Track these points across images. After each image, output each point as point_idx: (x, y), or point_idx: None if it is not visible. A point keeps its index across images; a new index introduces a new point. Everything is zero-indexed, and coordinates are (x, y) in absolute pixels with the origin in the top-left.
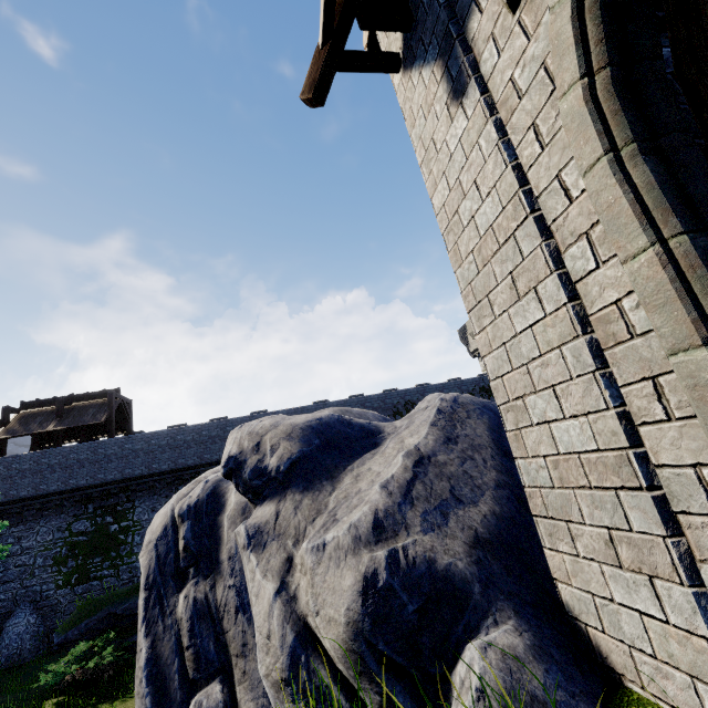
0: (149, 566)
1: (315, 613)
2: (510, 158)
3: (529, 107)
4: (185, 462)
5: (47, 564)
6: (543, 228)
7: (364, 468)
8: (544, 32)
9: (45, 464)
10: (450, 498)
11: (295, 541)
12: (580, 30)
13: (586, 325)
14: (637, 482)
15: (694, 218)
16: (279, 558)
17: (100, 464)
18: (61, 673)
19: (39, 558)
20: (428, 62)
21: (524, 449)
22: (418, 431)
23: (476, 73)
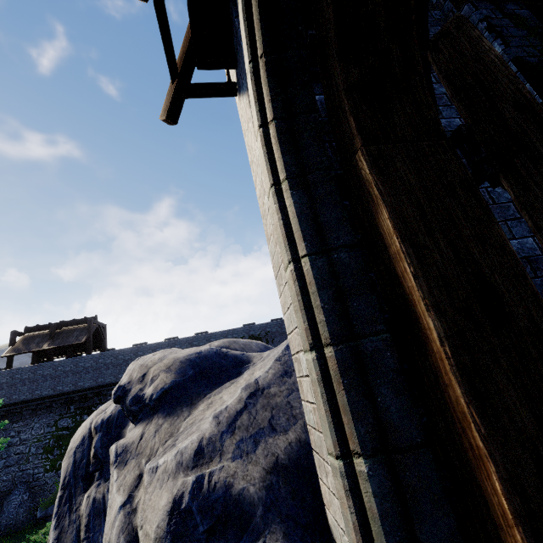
0: (67, 470)
1: (140, 527)
2: None
3: None
4: None
5: (38, 453)
6: None
7: (218, 396)
8: None
9: (40, 374)
10: (267, 427)
11: (148, 460)
12: (256, 92)
13: None
14: None
15: (320, 241)
16: (133, 474)
17: (80, 374)
18: (38, 542)
19: (33, 447)
20: (244, 92)
21: (304, 394)
22: (265, 365)
23: None
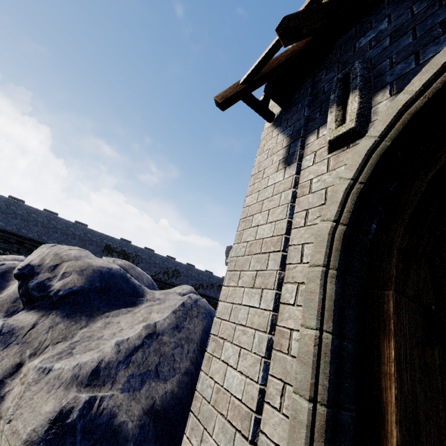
0: None
1: (8, 420)
2: (289, 216)
3: (310, 200)
4: (4, 226)
5: None
6: (283, 263)
7: (116, 319)
8: (335, 175)
9: None
10: (153, 370)
11: (33, 353)
12: (345, 199)
13: (273, 329)
14: (248, 434)
15: (339, 327)
16: (12, 360)
17: None
18: None
19: None
20: (284, 133)
21: (209, 369)
22: (163, 312)
23: (299, 161)
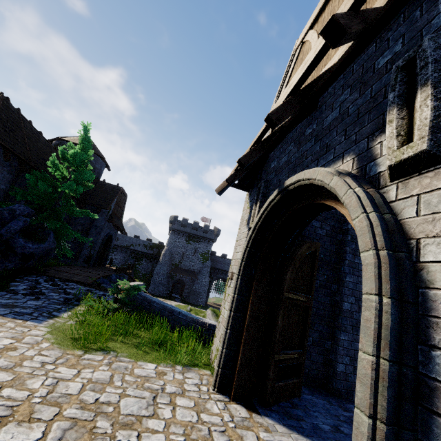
0: None
1: None
2: None
3: None
4: None
5: None
6: None
7: None
8: None
9: None
10: None
11: None
12: None
13: None
14: None
15: None
16: None
17: None
18: None
19: None
20: None
21: None
22: None
23: None
